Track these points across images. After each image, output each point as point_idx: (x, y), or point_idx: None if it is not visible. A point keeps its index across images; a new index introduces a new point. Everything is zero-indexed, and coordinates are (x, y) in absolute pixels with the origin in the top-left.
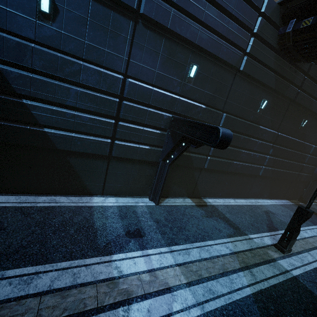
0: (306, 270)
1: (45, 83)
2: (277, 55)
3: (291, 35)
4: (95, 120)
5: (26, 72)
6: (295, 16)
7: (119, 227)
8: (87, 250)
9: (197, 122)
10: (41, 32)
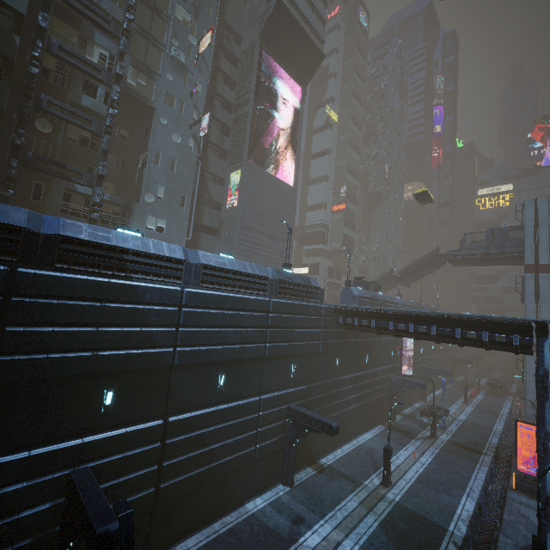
0: (403, 494)
1: (222, 428)
2: (338, 330)
3: (343, 324)
4: (246, 436)
5: (212, 426)
6: (342, 314)
7: (285, 521)
8: (283, 545)
9: (315, 417)
10: (219, 396)
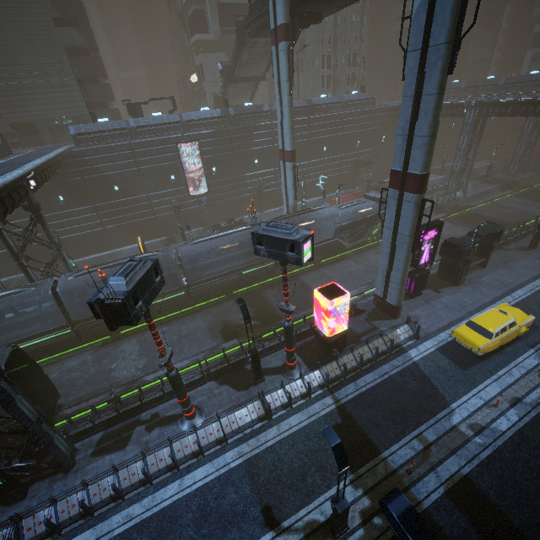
0: None
1: None
2: None
3: None
4: None
5: None
6: None
7: None
8: None
9: None
10: None
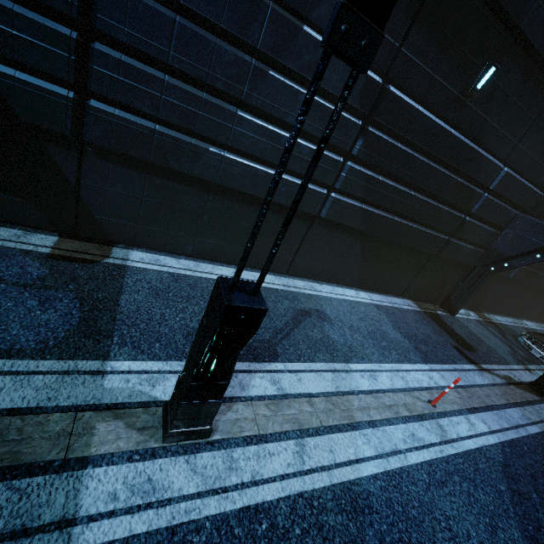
0: (188, 519)
1: None
2: None
3: None
4: None
5: None
6: None
7: None
8: None
9: None
10: None
